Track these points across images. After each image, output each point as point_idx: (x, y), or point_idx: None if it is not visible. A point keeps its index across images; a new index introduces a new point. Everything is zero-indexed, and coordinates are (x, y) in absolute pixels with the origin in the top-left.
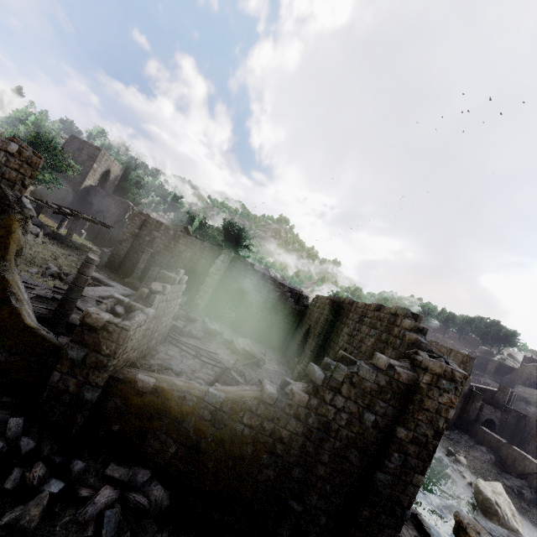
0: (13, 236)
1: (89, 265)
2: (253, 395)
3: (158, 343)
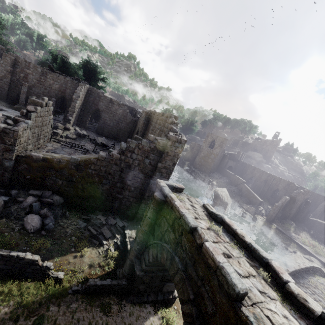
0: None
1: None
2: (94, 157)
3: (45, 142)
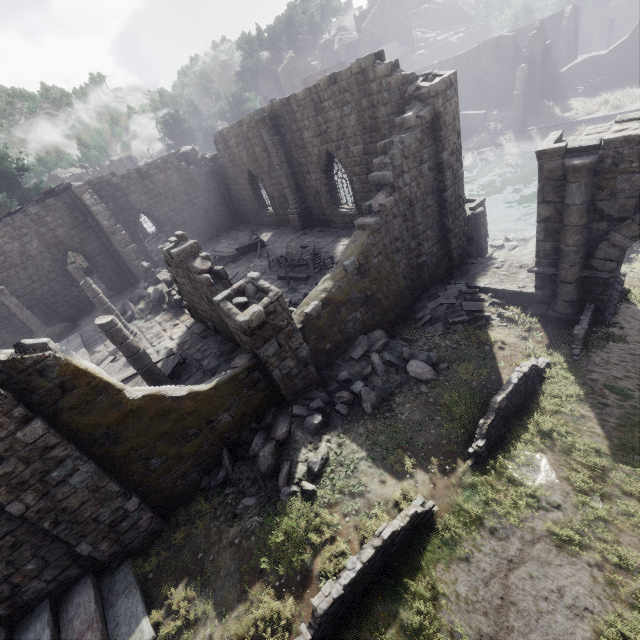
0: (91, 372)
1: (118, 328)
2: (366, 236)
3: None
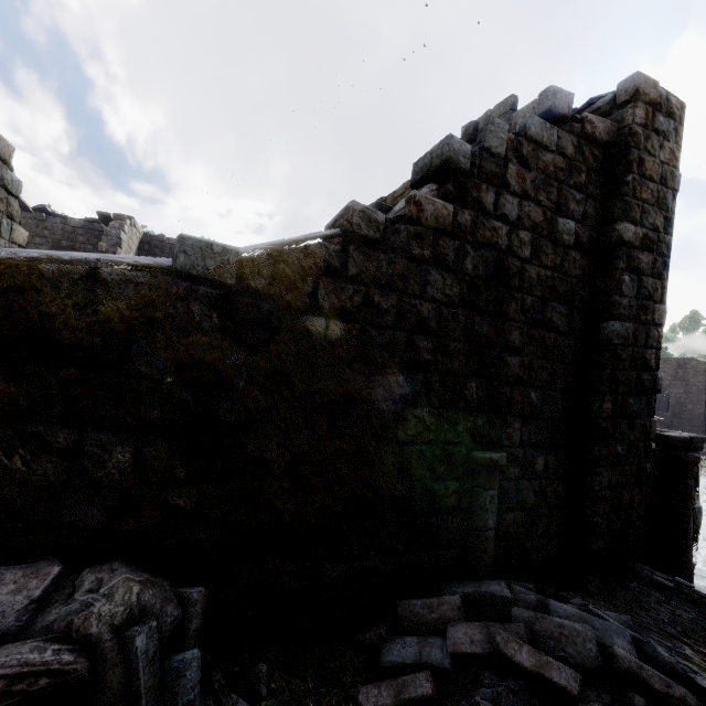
0: None
1: None
2: (322, 234)
3: None
